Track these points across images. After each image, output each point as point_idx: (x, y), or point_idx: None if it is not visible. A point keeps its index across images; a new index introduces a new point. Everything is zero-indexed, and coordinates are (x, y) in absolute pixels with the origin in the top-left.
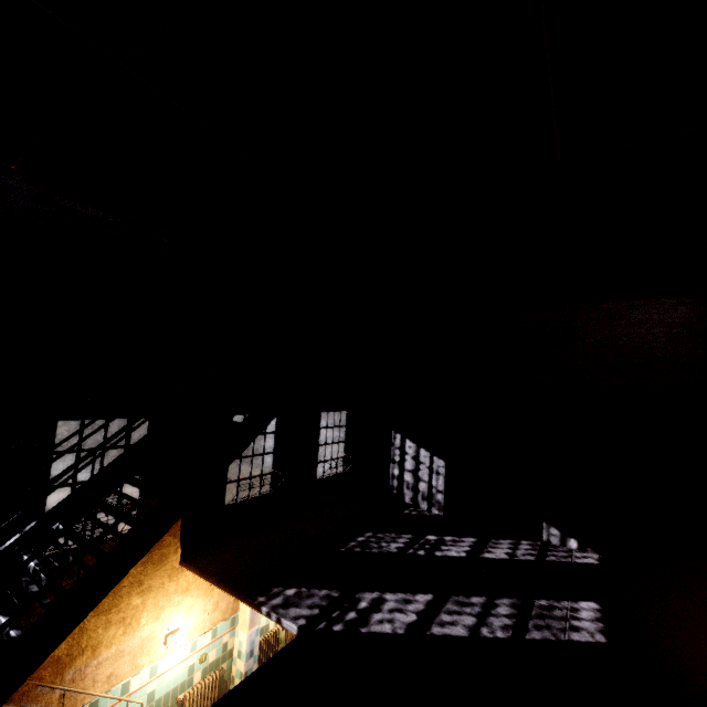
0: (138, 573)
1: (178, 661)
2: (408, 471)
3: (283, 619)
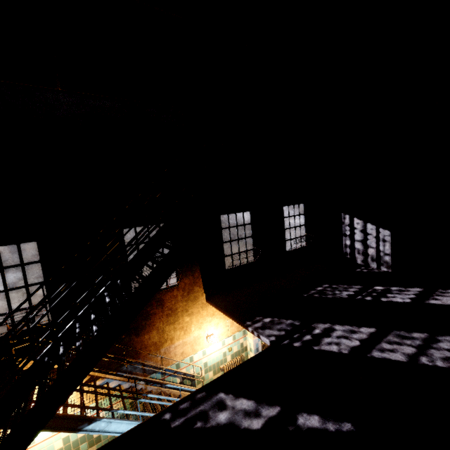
0: (184, 306)
1: (216, 349)
2: (357, 241)
3: (260, 335)
